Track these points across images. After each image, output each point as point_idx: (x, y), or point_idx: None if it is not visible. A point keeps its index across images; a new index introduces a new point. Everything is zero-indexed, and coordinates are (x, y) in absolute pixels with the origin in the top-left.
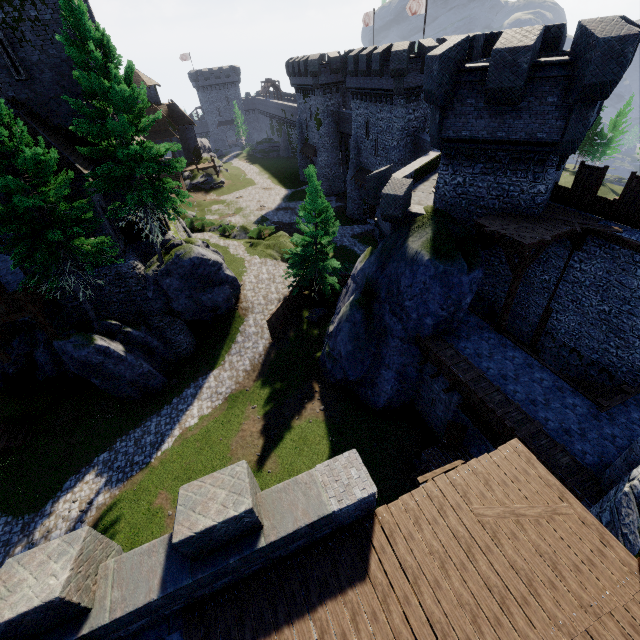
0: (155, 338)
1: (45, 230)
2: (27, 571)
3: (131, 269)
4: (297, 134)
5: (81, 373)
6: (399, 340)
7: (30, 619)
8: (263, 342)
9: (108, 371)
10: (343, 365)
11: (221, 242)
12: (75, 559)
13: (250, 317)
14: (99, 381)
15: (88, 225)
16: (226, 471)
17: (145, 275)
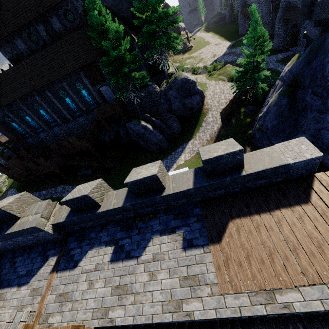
0: (164, 124)
1: (122, 68)
2: (141, 169)
3: (154, 89)
4: (239, 0)
5: (136, 139)
6: (317, 112)
7: (146, 182)
8: (217, 125)
9: (146, 137)
10: (268, 134)
11: (193, 76)
12: (159, 167)
13: (209, 113)
14: (142, 142)
15: (137, 64)
16: (222, 141)
17: (160, 91)
